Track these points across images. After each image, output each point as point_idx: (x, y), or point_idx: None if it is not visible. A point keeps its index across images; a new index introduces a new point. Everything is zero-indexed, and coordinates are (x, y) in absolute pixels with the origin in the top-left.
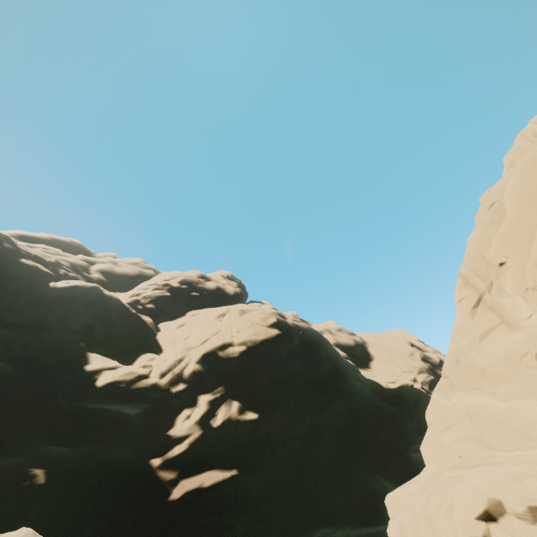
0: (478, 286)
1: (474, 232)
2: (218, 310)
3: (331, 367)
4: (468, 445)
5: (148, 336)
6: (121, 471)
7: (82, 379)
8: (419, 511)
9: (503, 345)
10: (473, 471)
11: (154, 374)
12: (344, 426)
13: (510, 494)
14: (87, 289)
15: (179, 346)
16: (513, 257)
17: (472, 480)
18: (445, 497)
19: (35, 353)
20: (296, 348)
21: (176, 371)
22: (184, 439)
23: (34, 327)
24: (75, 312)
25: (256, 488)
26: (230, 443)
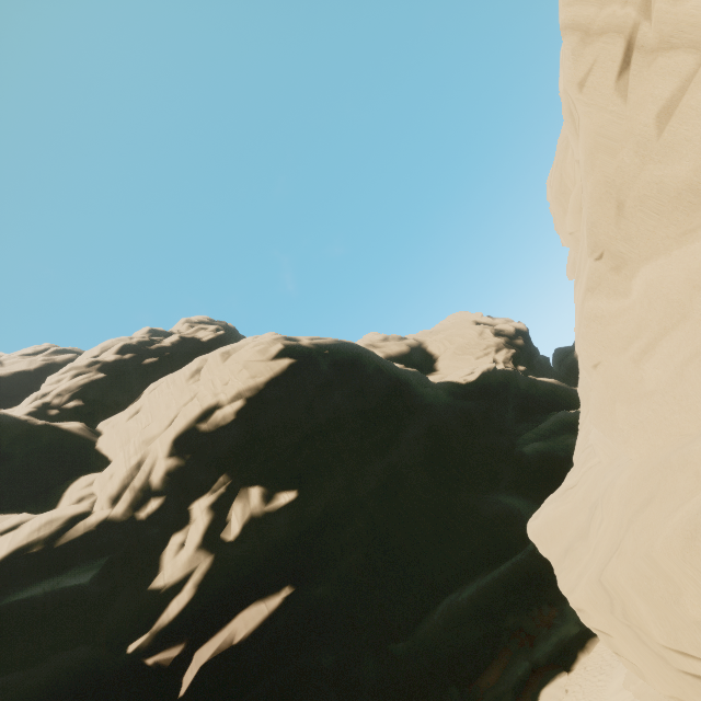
0: (618, 20)
1: None
2: (188, 367)
3: (386, 384)
4: None
5: (81, 451)
6: None
7: None
8: (675, 561)
9: None
10: None
11: (100, 505)
12: (429, 452)
13: None
14: None
15: (130, 445)
16: None
17: None
18: None
19: None
20: (328, 376)
21: (137, 484)
22: (184, 583)
23: None
24: None
25: (331, 595)
26: (267, 552)
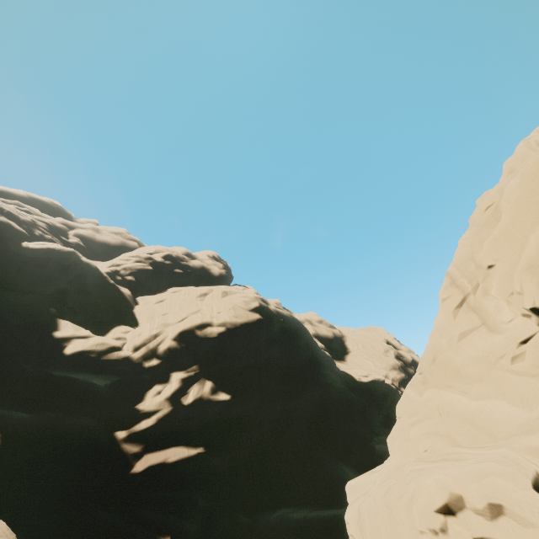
0: (464, 287)
1: (467, 233)
2: (201, 289)
3: (307, 357)
4: (435, 440)
5: (124, 309)
6: (83, 441)
7: (50, 345)
8: (380, 500)
9: (480, 346)
10: (437, 465)
11: (128, 347)
12: (314, 414)
13: (472, 490)
14: (63, 253)
15: (156, 322)
16: (503, 260)
17: (436, 474)
18: (406, 488)
19: (0, 314)
20: (276, 335)
21: (151, 346)
22: (152, 414)
23: (2, 287)
24: (49, 276)
25: (221, 467)
26: (199, 421)
